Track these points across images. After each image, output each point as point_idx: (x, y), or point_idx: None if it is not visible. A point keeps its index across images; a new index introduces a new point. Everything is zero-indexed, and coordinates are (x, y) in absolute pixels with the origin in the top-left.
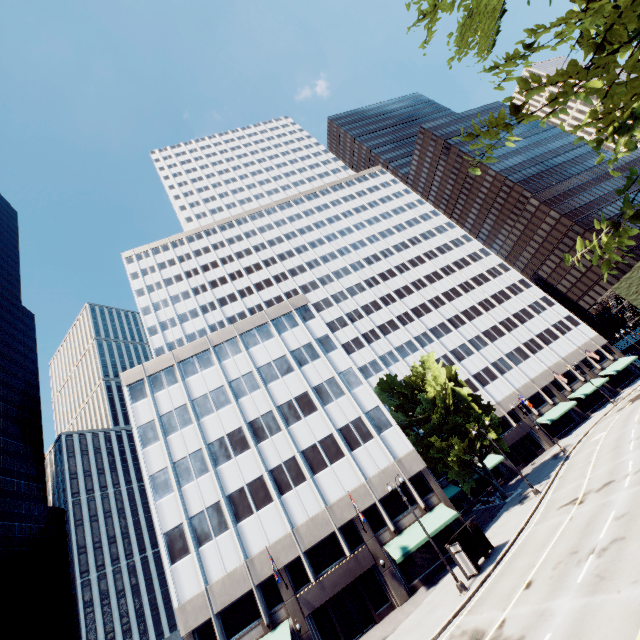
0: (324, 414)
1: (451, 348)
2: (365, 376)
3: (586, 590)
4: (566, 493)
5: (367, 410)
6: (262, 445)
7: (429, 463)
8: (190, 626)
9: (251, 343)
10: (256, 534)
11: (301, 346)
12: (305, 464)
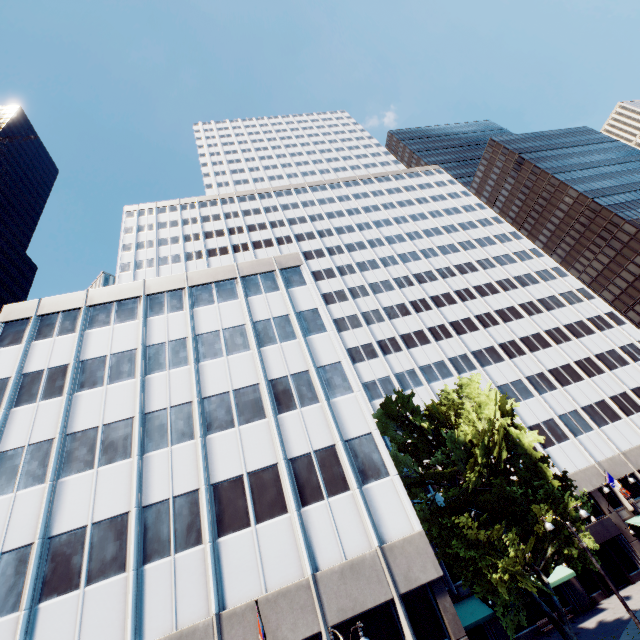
0: (273, 427)
1: (500, 382)
2: (370, 395)
3: None
4: None
5: (349, 436)
6: (151, 456)
7: (445, 555)
8: None
9: (201, 300)
10: (61, 638)
11: (272, 317)
12: (210, 510)
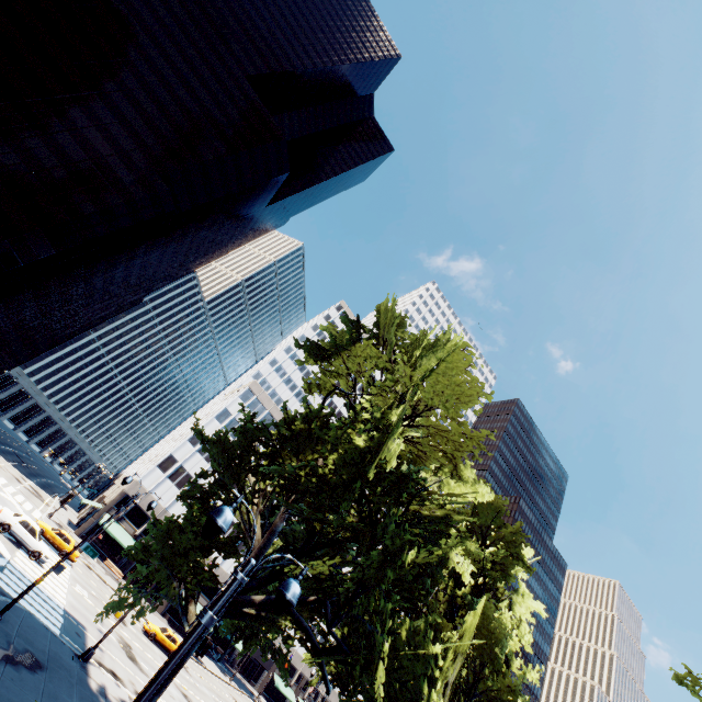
0: None
1: None
2: None
3: (213, 698)
4: (237, 696)
5: None
6: None
7: None
8: (130, 492)
9: None
10: (179, 508)
11: None
12: None
